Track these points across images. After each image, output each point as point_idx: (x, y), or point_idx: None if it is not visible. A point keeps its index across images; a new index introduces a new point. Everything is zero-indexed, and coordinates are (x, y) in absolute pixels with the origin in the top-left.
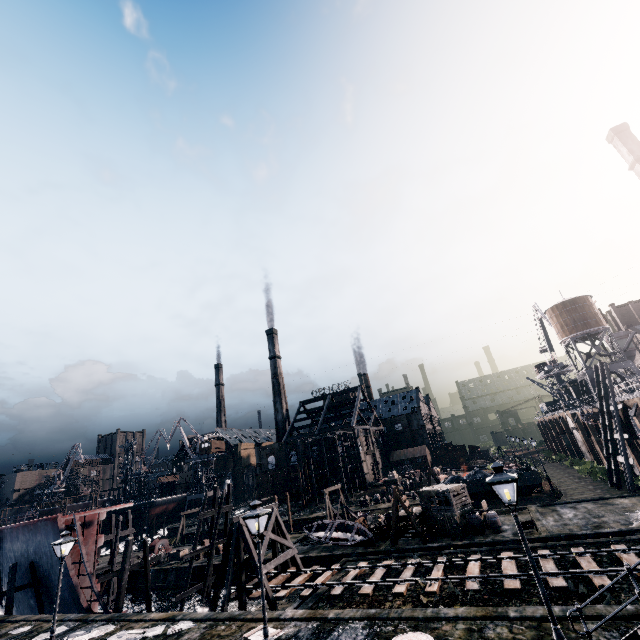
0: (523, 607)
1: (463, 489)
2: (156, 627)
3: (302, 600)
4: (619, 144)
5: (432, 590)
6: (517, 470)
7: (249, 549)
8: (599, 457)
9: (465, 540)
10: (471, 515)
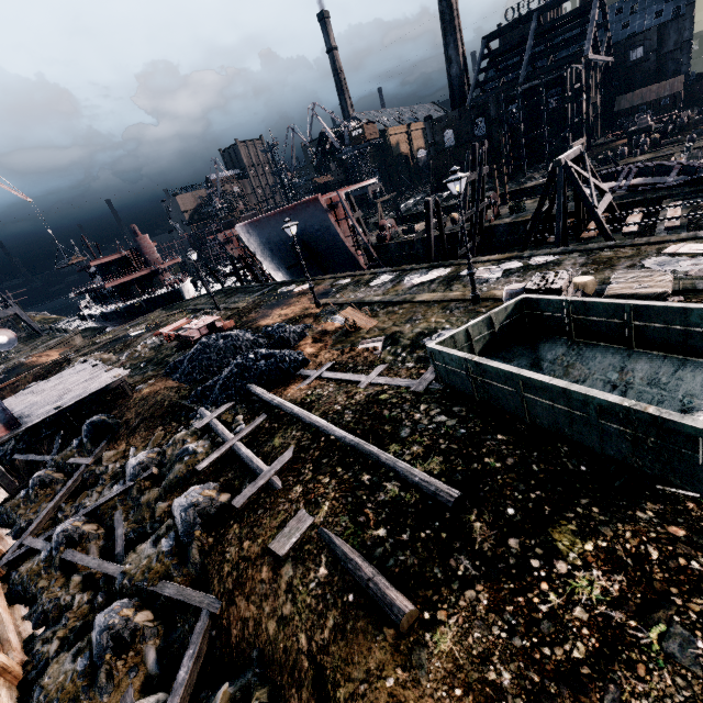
0: None
1: None
2: (507, 263)
3: (666, 232)
4: None
5: None
6: None
7: (581, 193)
8: None
9: None
10: None
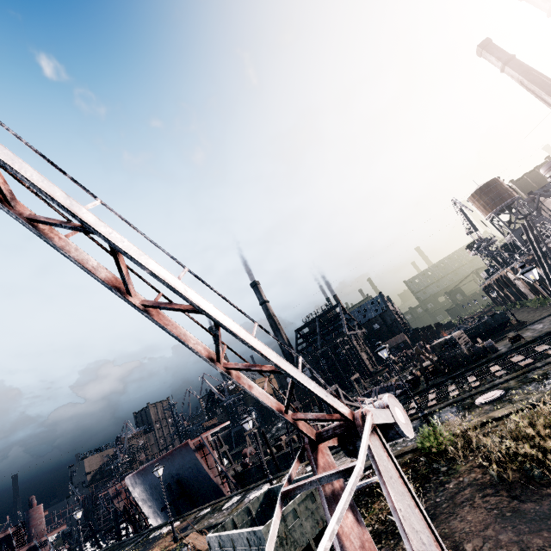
0: (544, 361)
1: (461, 334)
2: (308, 467)
3: None
4: (487, 55)
5: (477, 385)
6: (488, 317)
7: None
8: (541, 293)
9: (476, 364)
10: (474, 347)
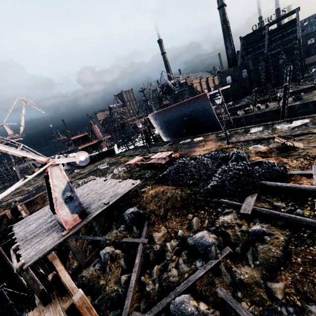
0: None
1: None
2: None
3: None
4: None
5: None
6: None
7: None
8: None
9: None
10: None
